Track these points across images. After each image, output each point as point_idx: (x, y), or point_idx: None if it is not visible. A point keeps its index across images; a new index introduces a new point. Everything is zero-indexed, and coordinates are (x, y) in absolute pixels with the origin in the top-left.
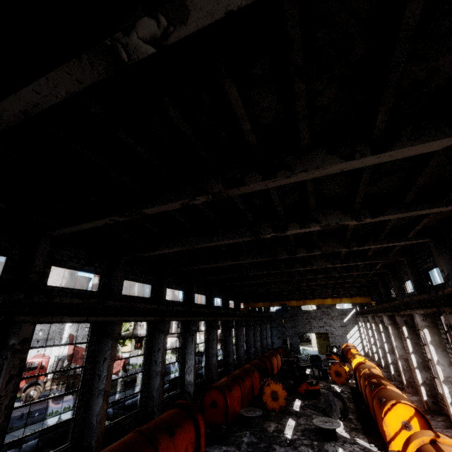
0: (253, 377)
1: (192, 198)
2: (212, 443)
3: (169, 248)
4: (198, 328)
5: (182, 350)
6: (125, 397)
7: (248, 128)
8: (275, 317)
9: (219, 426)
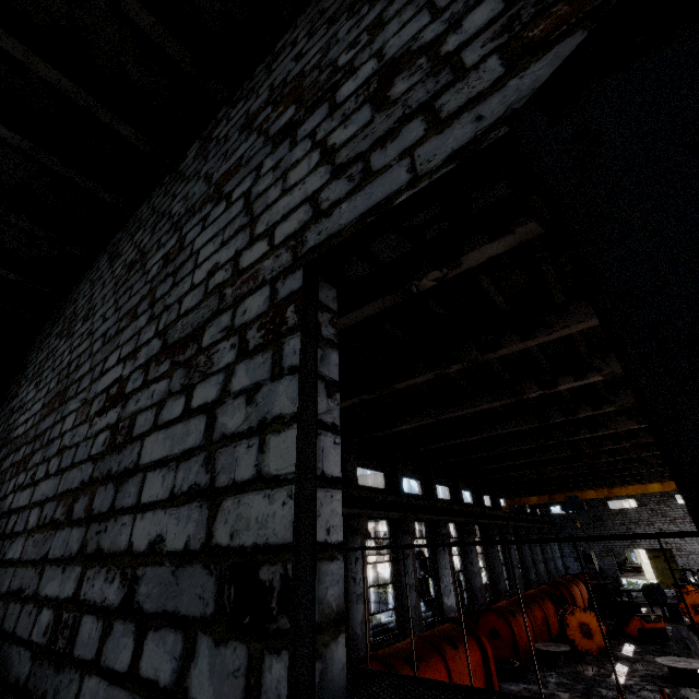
0: (544, 607)
1: (446, 367)
2: (505, 679)
3: (408, 424)
4: (448, 531)
5: (433, 562)
6: (380, 612)
7: (500, 301)
8: (563, 523)
9: (508, 661)
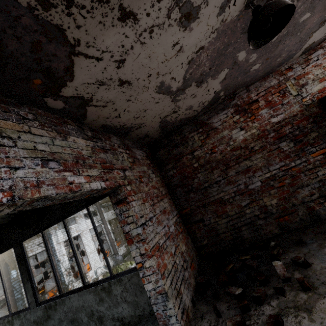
0: None
1: None
2: None
3: None
4: None
5: None
6: None
7: None
8: None
9: None
